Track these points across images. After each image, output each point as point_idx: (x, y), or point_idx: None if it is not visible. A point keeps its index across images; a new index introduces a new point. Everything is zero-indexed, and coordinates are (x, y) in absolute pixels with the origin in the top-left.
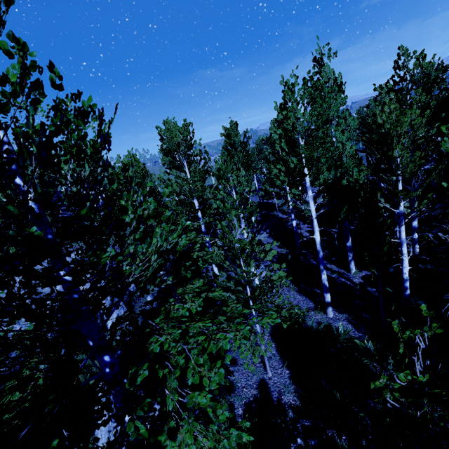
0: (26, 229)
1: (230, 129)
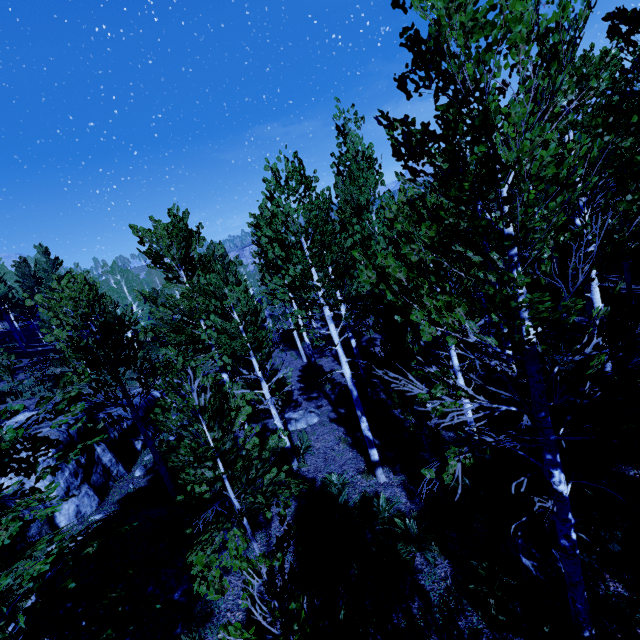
0: None
1: (259, 217)
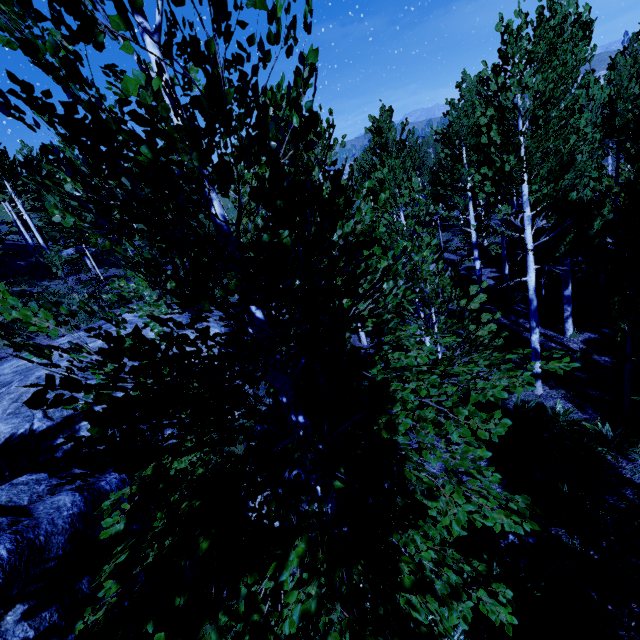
0: (279, 234)
1: (381, 120)
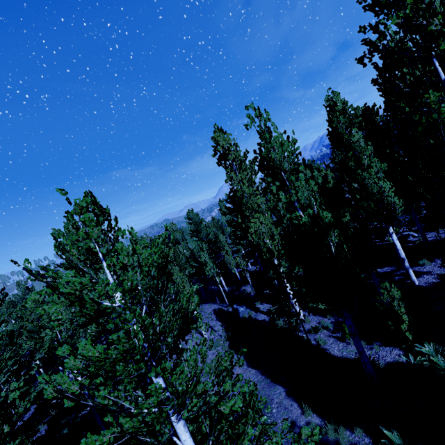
0: None
1: None
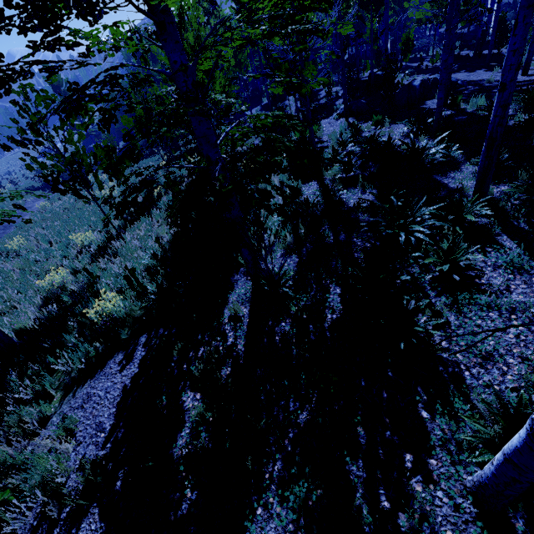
0: None
1: None
